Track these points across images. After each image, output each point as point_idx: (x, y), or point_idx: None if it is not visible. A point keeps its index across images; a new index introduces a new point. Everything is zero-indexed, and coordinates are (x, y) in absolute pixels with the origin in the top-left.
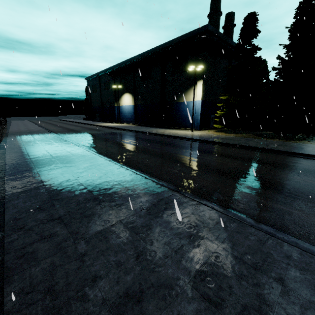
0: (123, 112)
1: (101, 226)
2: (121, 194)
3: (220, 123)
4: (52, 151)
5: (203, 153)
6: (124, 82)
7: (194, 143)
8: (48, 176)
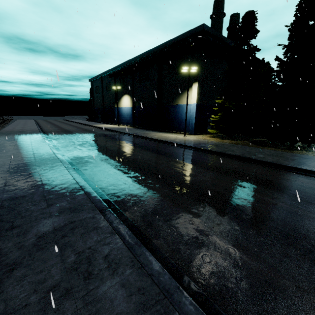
0: (123, 114)
1: None
2: (32, 212)
3: (215, 128)
4: (17, 153)
5: (178, 161)
6: (124, 84)
7: (178, 149)
8: None
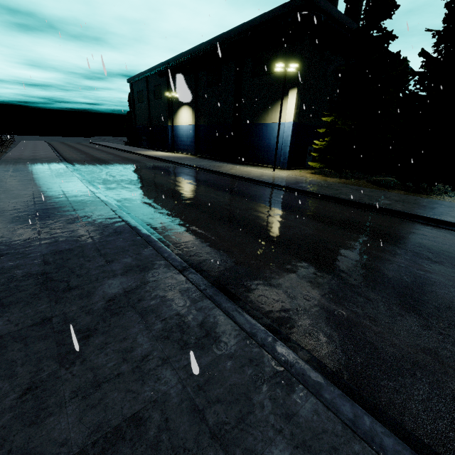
0: (180, 136)
1: (12, 326)
2: (89, 270)
3: (319, 160)
4: (40, 191)
5: (270, 207)
6: None
7: (267, 190)
8: (2, 230)
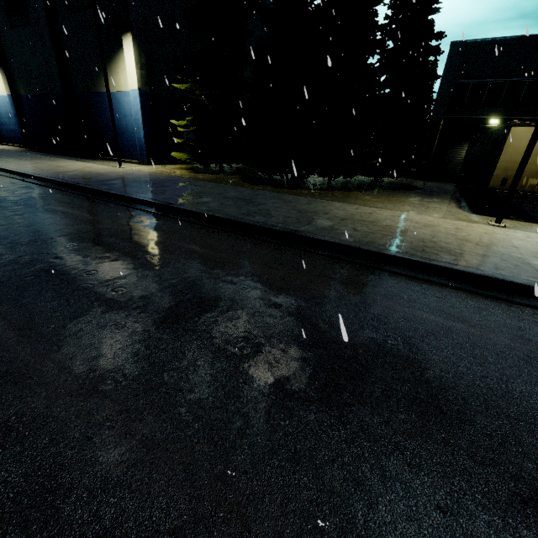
0: None
1: None
2: None
3: (188, 150)
4: None
5: None
6: None
7: (33, 192)
8: None
